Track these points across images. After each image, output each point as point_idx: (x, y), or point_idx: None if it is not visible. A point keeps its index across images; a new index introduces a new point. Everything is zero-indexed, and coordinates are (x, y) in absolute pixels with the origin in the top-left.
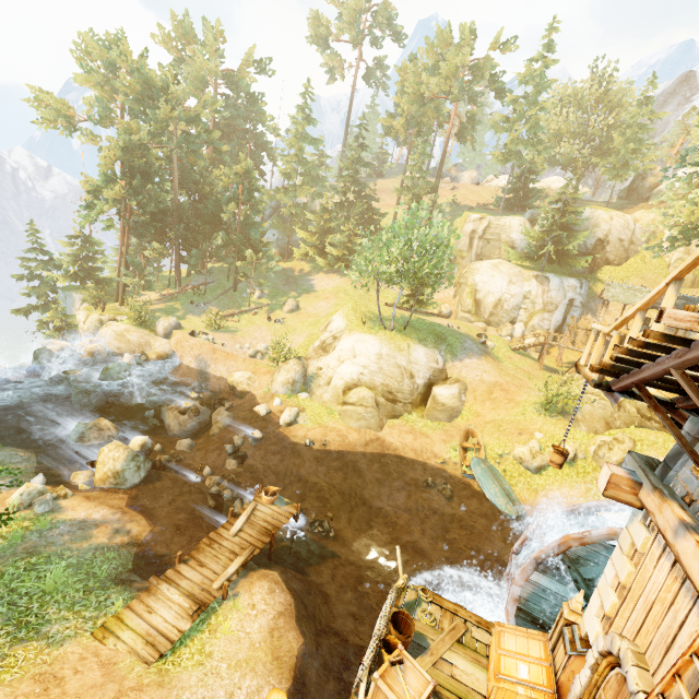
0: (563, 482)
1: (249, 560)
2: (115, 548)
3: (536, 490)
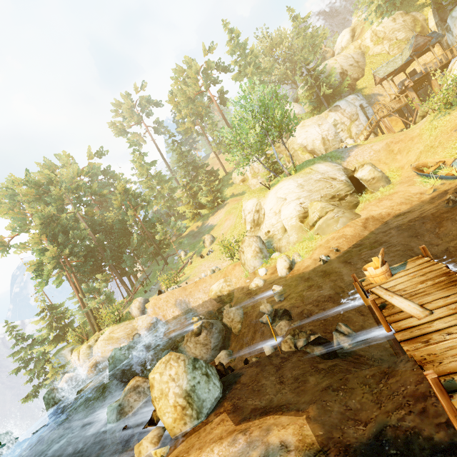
0: None
1: None
2: None
3: None
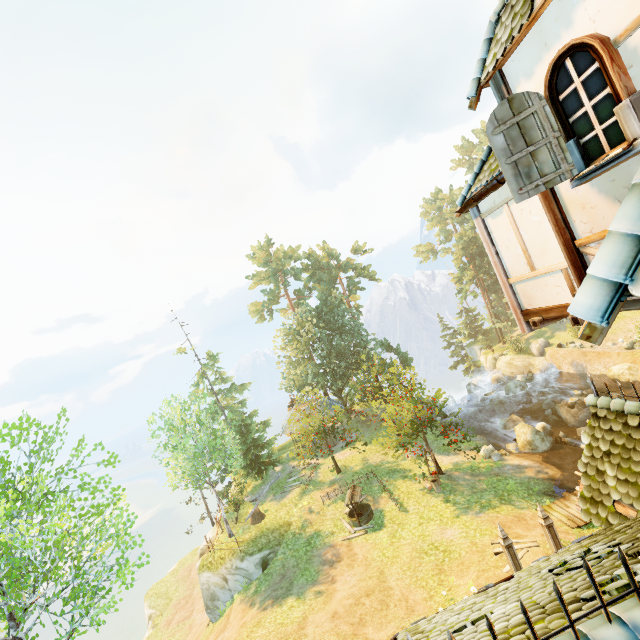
0: None
1: None
2: (540, 479)
3: None
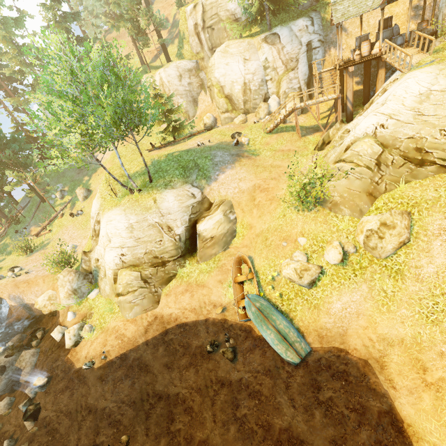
0: (341, 288)
1: None
2: None
3: (317, 307)
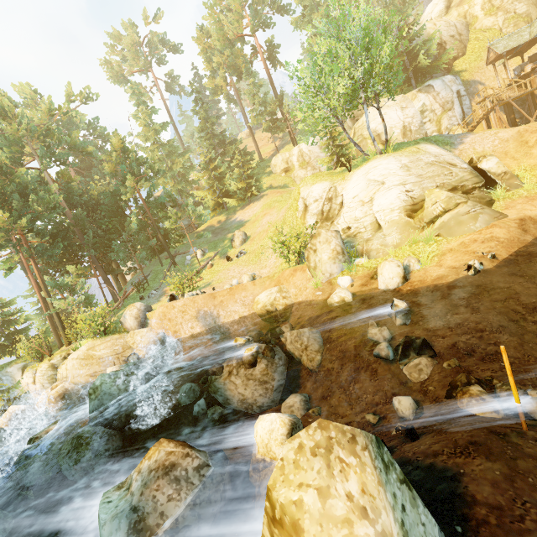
0: None
1: None
2: None
3: None
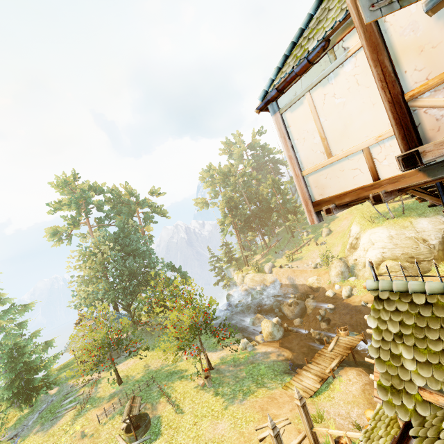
0: None
1: (341, 361)
2: (280, 361)
3: None
